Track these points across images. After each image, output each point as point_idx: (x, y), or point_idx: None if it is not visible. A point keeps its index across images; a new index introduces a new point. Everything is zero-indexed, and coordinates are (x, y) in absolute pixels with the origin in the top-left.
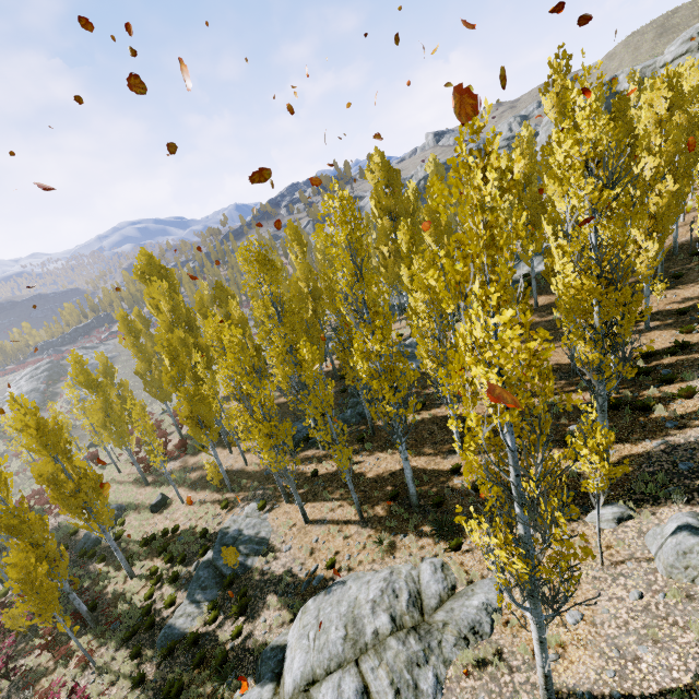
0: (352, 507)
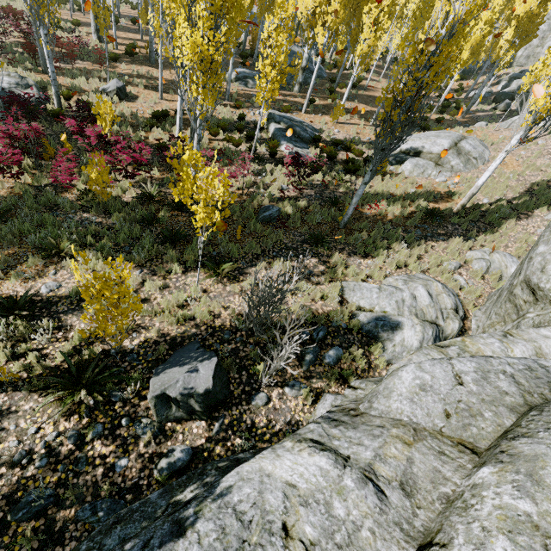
0: (362, 119)
